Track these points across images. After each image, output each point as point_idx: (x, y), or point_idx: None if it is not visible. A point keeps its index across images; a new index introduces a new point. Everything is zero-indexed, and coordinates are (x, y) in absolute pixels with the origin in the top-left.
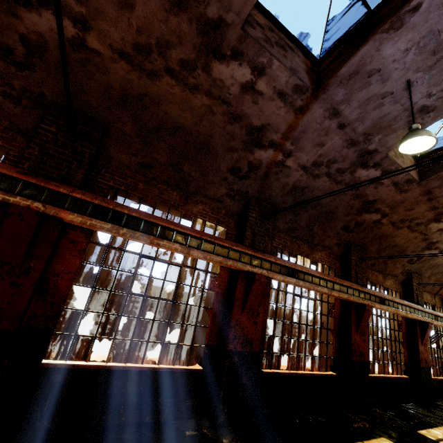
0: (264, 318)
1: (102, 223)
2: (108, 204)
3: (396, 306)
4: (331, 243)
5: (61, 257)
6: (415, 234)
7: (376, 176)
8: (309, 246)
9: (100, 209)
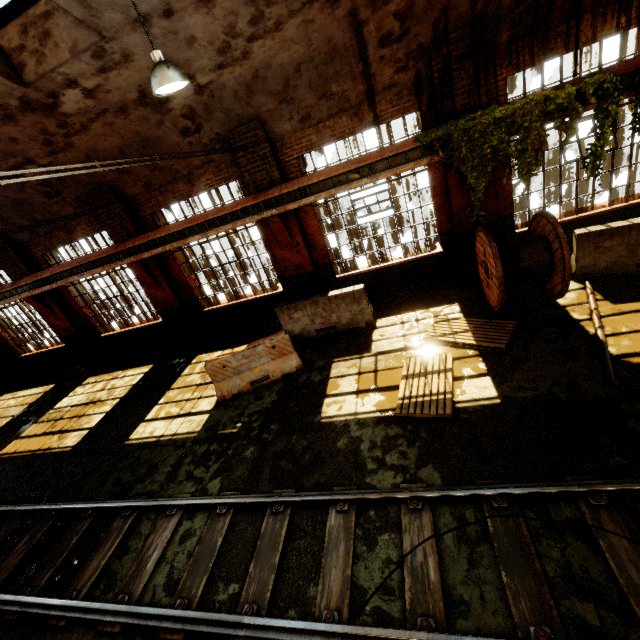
0: (80, 308)
1: None
2: None
3: (185, 235)
4: (73, 212)
5: None
6: (98, 125)
7: None
8: (64, 230)
9: None
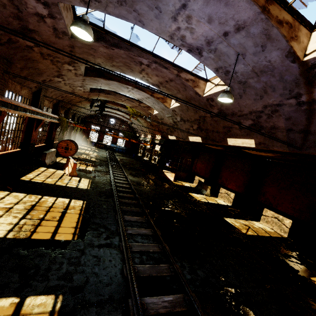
0: None
1: None
2: None
3: (26, 111)
4: None
5: None
6: (54, 67)
7: (43, 13)
8: None
9: None
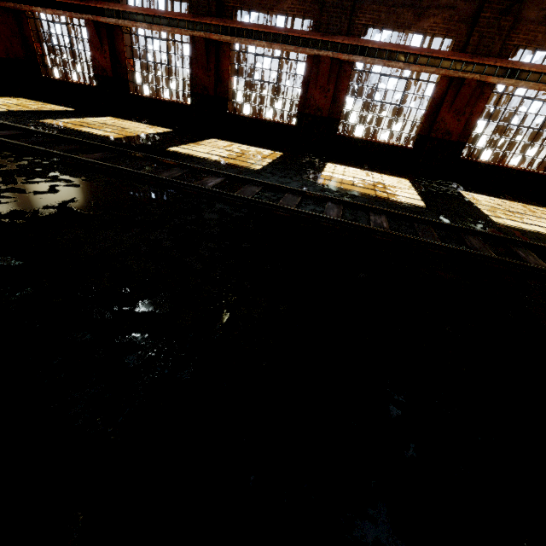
0: (343, 96)
1: (226, 38)
2: (226, 24)
3: None
4: (453, 0)
5: (222, 62)
6: None
7: None
8: (415, 12)
9: (224, 28)
